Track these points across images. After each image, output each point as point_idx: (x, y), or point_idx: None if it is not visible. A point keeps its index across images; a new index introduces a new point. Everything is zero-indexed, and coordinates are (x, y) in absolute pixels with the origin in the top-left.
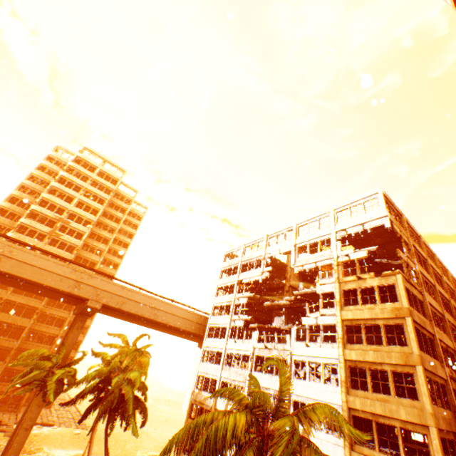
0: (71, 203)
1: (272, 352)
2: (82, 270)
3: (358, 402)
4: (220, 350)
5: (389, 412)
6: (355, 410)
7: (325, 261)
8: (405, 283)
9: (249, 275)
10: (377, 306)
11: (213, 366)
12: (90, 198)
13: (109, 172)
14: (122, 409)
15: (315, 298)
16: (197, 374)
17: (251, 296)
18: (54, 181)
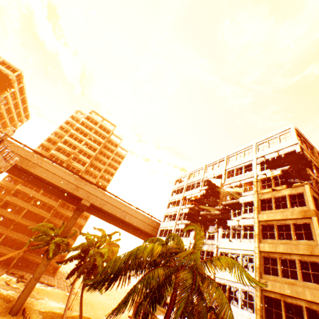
0: (81, 143)
1: (203, 246)
2: (80, 179)
3: (269, 284)
4: None
5: (296, 293)
6: (267, 291)
7: (247, 179)
8: (313, 193)
9: (191, 192)
10: (287, 210)
11: None
12: (93, 141)
13: (105, 126)
14: (94, 272)
15: (239, 209)
16: None
17: (191, 207)
18: (73, 129)
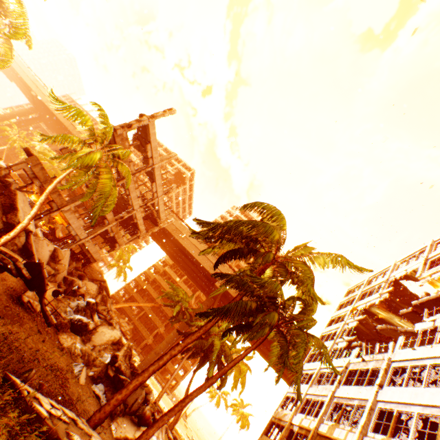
0: None
1: (368, 363)
2: None
3: None
4: (314, 371)
5: None
6: None
7: None
8: None
9: (365, 300)
10: None
11: (302, 386)
12: None
13: None
14: (208, 355)
15: None
16: (284, 394)
17: (363, 319)
18: None
